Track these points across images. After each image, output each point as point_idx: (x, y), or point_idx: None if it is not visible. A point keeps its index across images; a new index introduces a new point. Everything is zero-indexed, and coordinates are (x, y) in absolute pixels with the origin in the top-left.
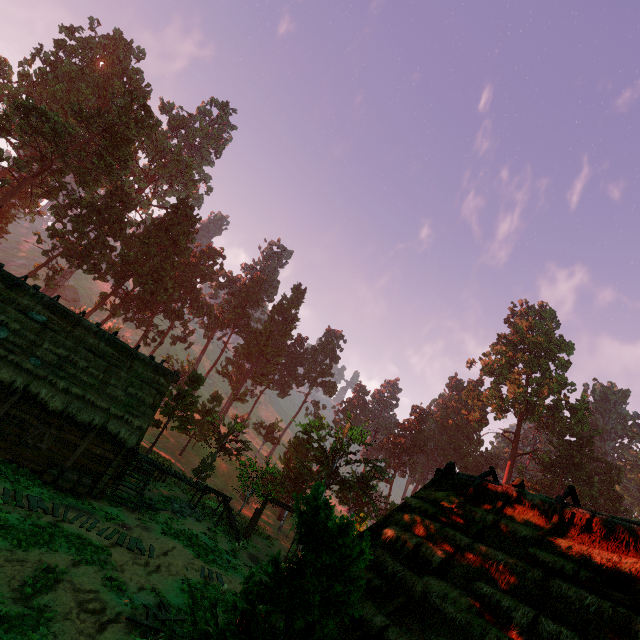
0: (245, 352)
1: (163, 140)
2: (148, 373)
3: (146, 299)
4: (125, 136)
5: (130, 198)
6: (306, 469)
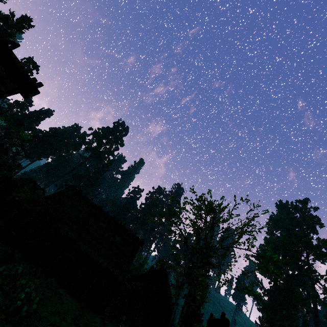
0: None
1: None
2: None
3: None
4: None
5: None
6: None
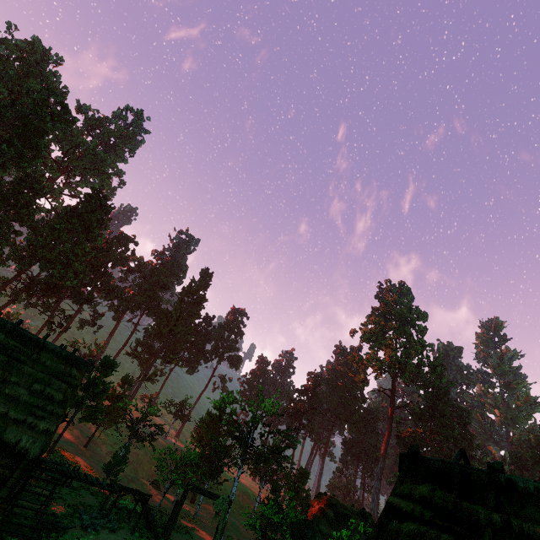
0: (155, 332)
1: (79, 135)
2: (58, 365)
3: (53, 284)
4: (39, 127)
5: (41, 185)
6: (221, 446)
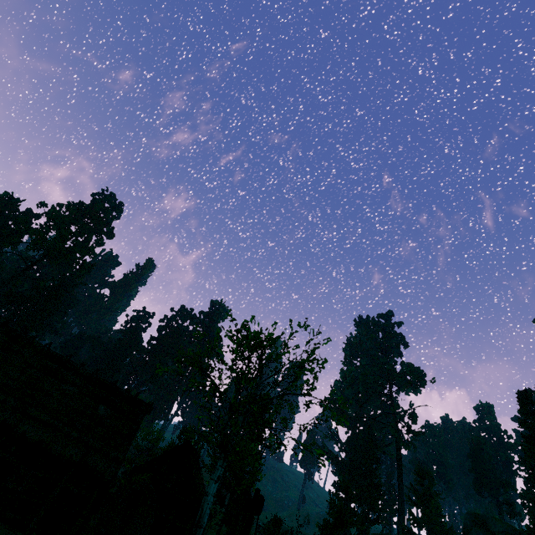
0: None
1: None
2: None
3: None
4: None
5: None
6: None
